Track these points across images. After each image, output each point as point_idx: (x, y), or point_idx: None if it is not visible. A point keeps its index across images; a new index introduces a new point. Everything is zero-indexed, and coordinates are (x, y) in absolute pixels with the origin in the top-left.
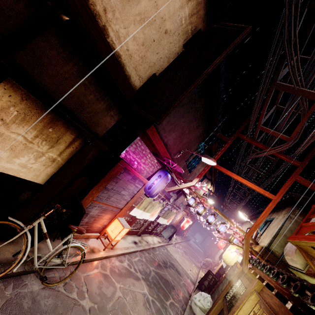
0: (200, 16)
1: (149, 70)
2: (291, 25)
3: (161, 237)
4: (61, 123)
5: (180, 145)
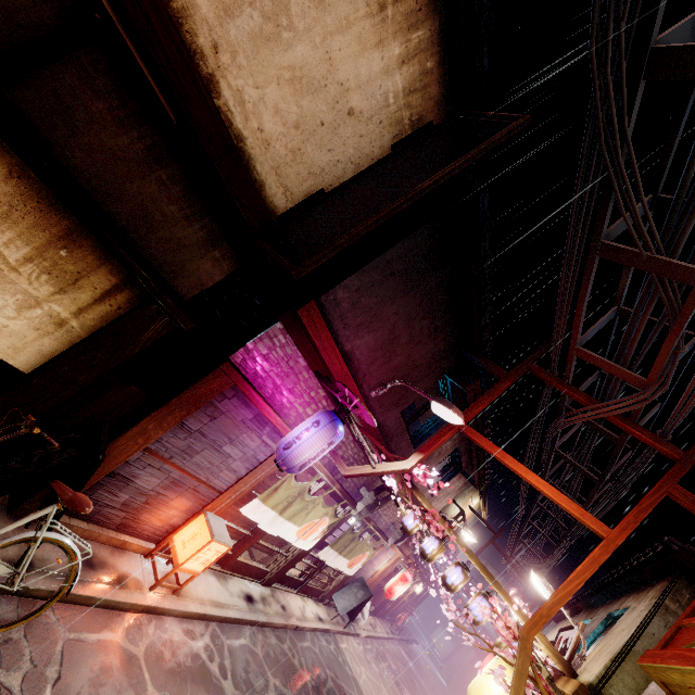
0: (430, 98)
1: (309, 181)
2: (611, 113)
3: (331, 608)
4: (91, 244)
5: (388, 369)
